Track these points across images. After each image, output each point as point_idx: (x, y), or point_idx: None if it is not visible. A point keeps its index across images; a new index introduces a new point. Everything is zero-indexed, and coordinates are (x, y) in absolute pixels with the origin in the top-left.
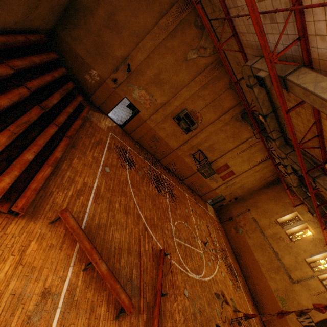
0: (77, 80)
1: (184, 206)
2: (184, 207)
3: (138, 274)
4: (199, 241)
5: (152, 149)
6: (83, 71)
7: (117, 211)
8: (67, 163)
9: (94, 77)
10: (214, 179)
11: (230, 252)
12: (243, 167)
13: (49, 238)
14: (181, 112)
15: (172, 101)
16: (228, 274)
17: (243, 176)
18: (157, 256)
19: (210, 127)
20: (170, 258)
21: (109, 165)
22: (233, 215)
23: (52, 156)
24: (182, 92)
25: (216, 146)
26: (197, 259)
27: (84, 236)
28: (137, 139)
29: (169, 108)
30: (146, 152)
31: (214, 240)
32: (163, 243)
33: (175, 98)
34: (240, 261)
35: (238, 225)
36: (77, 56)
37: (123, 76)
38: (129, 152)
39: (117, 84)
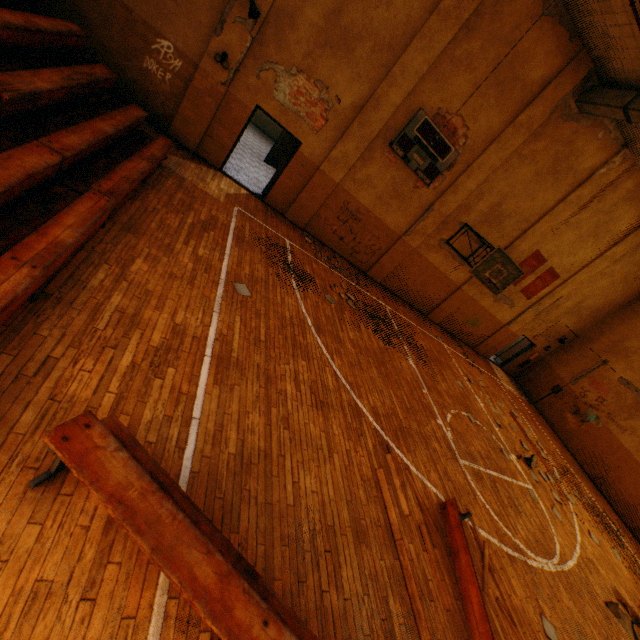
0: (127, 83)
1: (450, 373)
2: (451, 376)
3: (406, 613)
4: (512, 457)
5: (345, 246)
6: (136, 50)
7: (292, 405)
8: (109, 270)
9: (167, 63)
10: (506, 297)
11: (577, 471)
12: (581, 254)
13: (30, 558)
14: (410, 122)
15: (384, 92)
16: (602, 534)
17: (582, 279)
18: (437, 526)
19: (491, 154)
20: (472, 523)
21: (246, 279)
22: (561, 382)
23: (37, 237)
24: (408, 58)
25: (508, 207)
26: (529, 508)
27: (179, 528)
28: (305, 224)
29: (376, 117)
30: (332, 254)
31: (539, 448)
32: (441, 482)
33: (390, 82)
34: (609, 491)
35: (583, 402)
36: (111, 5)
37: (243, 39)
38: (291, 251)
39: (229, 70)
